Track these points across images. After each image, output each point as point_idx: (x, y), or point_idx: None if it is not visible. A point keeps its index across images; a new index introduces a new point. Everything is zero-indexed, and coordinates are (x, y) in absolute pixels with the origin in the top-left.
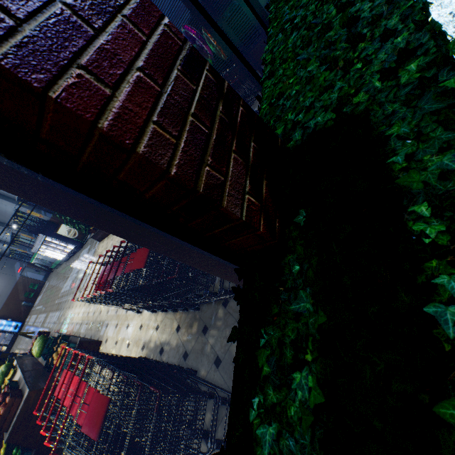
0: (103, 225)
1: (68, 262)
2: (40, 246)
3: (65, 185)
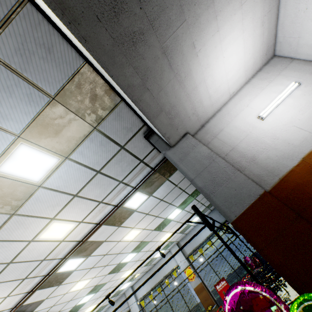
0: None
1: None
2: None
3: None
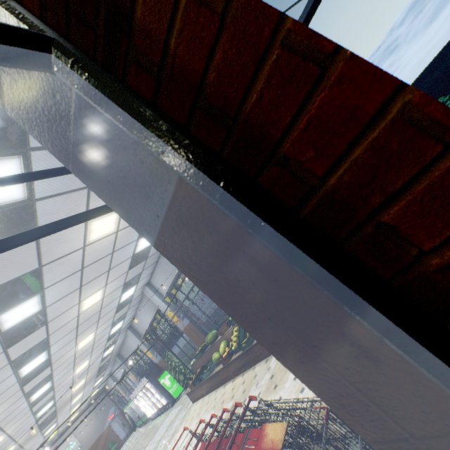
0: (279, 342)
1: (154, 422)
2: (138, 391)
3: (280, 231)
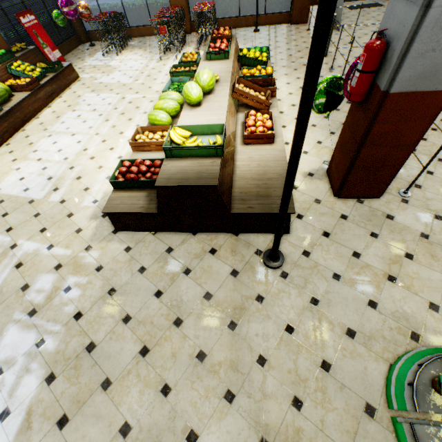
0: None
1: None
2: None
3: None
